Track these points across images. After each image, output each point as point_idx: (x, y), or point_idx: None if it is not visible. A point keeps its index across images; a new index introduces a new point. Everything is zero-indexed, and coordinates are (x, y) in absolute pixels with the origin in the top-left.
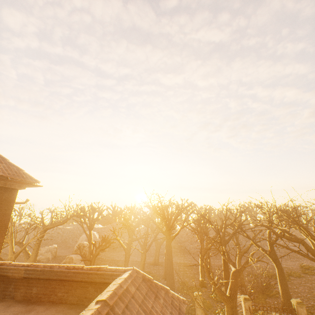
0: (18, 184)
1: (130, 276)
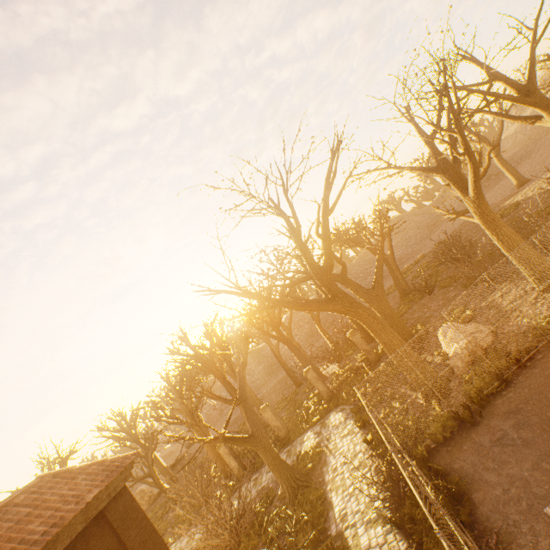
0: None
1: (23, 488)
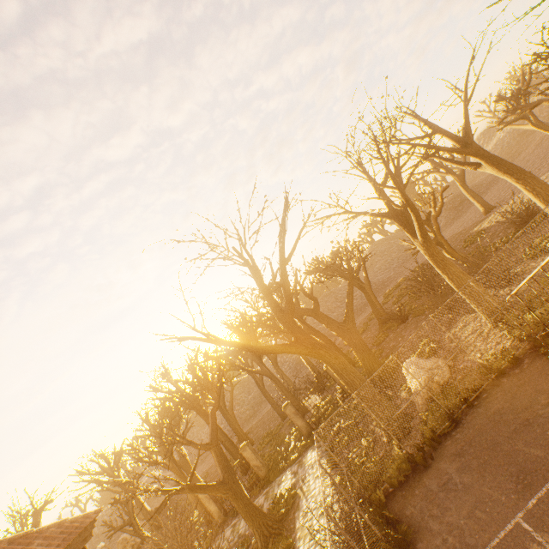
0: None
1: None
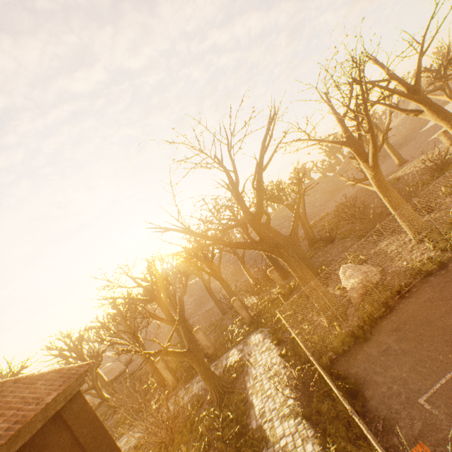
0: None
1: None
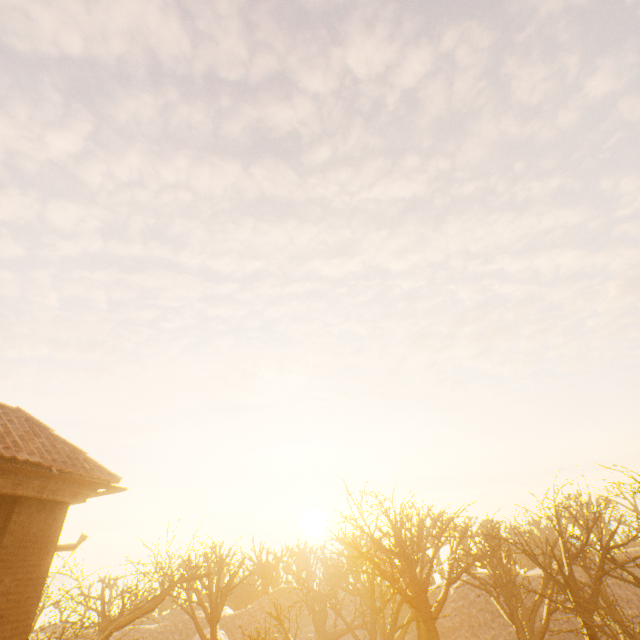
0: (71, 487)
1: None
